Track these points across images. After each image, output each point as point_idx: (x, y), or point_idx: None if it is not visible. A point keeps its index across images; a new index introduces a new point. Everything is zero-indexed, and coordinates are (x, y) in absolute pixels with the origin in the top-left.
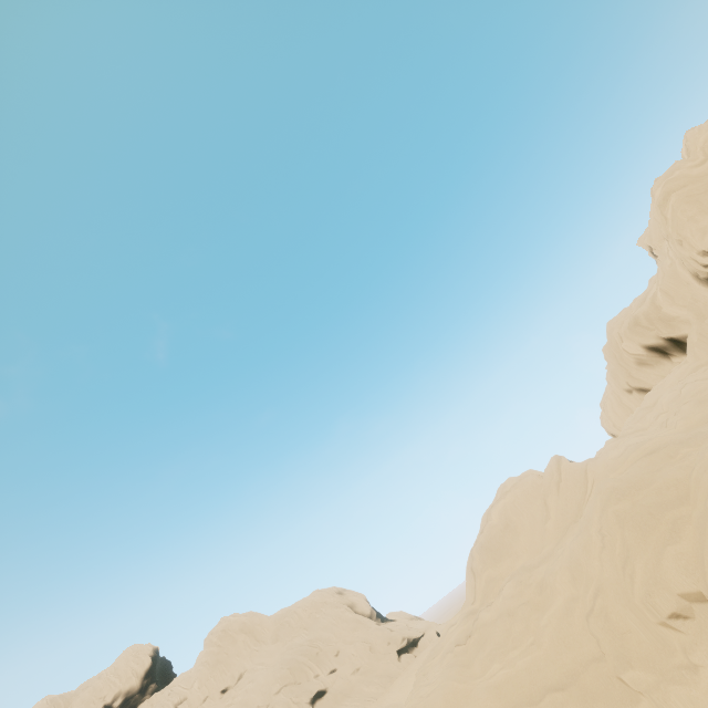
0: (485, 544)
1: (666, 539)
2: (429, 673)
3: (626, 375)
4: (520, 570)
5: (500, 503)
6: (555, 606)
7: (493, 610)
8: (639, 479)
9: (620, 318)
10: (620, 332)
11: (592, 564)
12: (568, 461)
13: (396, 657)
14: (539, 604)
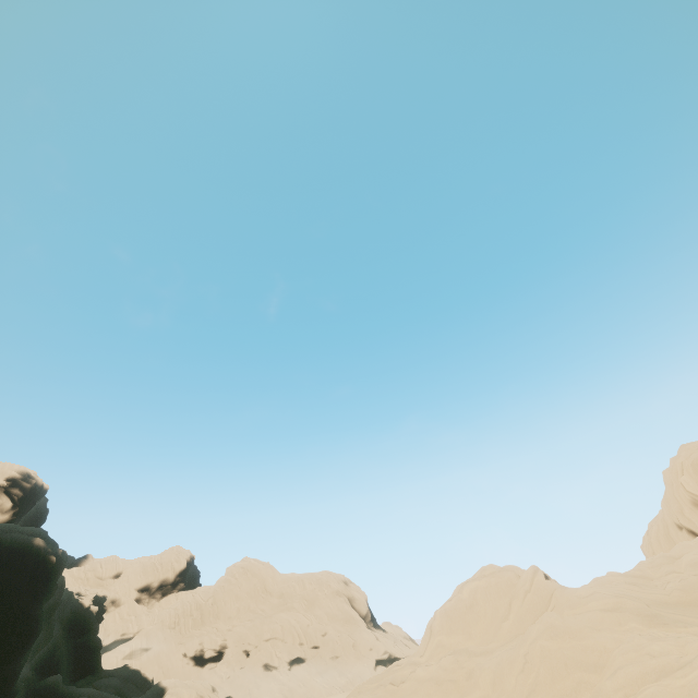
0: (448, 612)
1: (566, 693)
2: (362, 693)
3: (678, 510)
4: (462, 650)
5: (474, 583)
6: (471, 697)
7: (429, 671)
8: (578, 629)
9: (694, 446)
10: (683, 463)
11: (510, 680)
12: (542, 577)
13: (373, 665)
14: (462, 688)
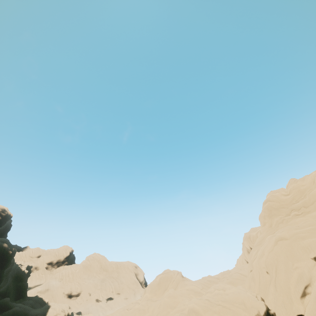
0: (151, 285)
1: (164, 315)
2: (117, 312)
3: (243, 253)
4: (150, 299)
5: (161, 275)
6: (146, 315)
7: (138, 306)
8: (176, 295)
9: (253, 229)
10: (246, 236)
11: (155, 310)
12: (179, 276)
13: None
14: (145, 312)
